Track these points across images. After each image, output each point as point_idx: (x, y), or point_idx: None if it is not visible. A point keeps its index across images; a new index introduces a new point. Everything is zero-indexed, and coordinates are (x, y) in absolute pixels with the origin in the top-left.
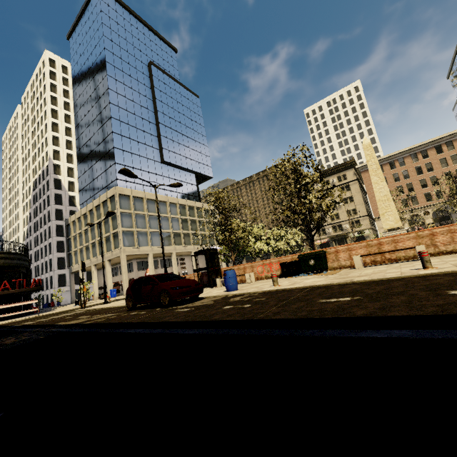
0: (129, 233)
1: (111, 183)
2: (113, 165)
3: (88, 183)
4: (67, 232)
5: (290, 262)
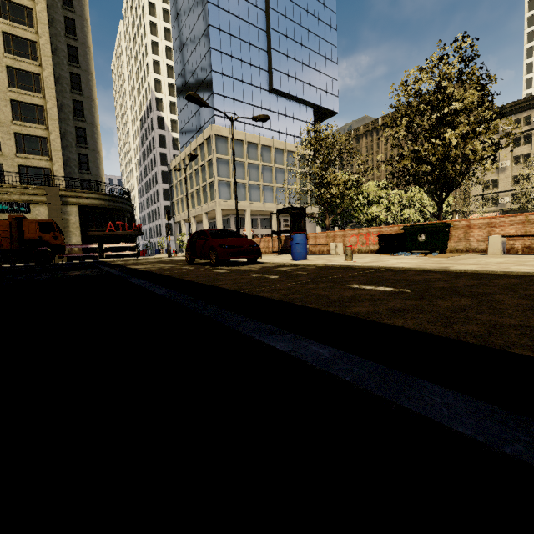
0: (225, 184)
1: (208, 120)
2: (211, 96)
3: (187, 121)
4: (170, 179)
5: (393, 234)
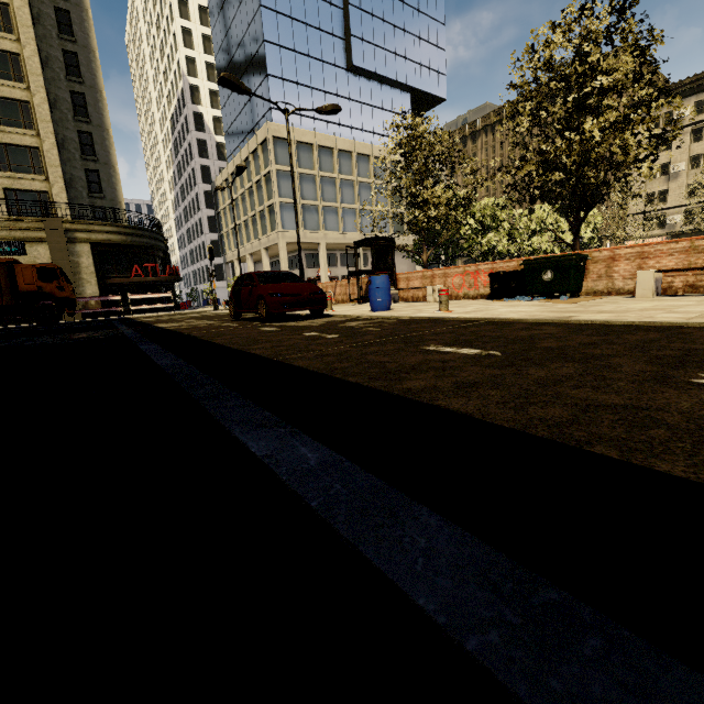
0: (290, 208)
1: (263, 116)
2: (265, 79)
3: (235, 117)
4: (215, 203)
5: (509, 272)
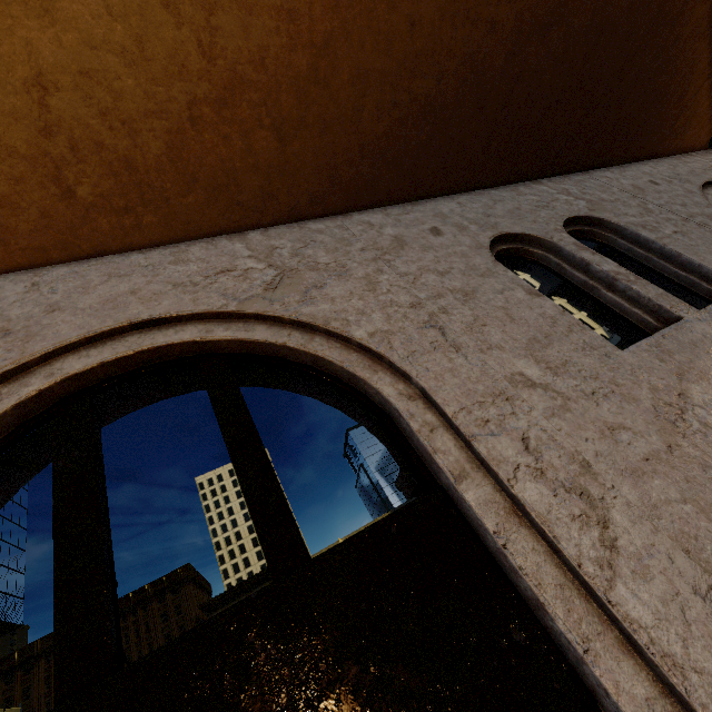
0: None
1: None
2: None
3: None
4: None
5: None
